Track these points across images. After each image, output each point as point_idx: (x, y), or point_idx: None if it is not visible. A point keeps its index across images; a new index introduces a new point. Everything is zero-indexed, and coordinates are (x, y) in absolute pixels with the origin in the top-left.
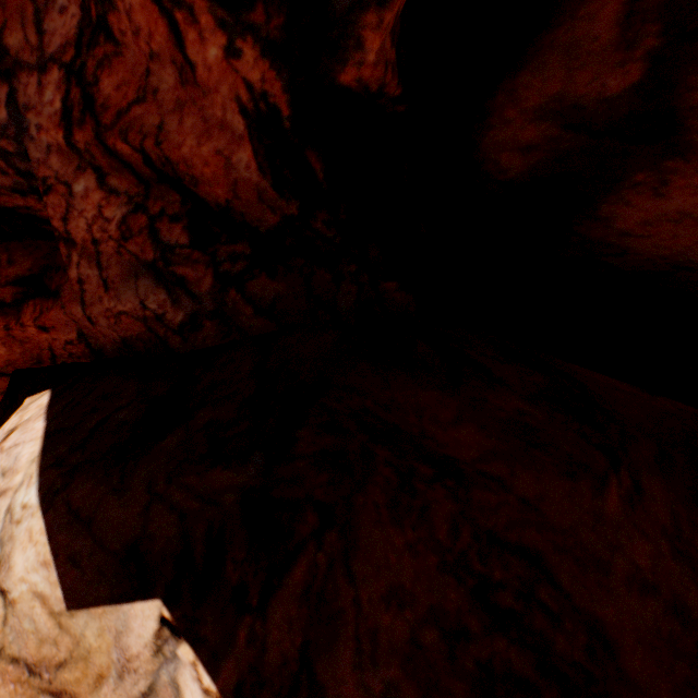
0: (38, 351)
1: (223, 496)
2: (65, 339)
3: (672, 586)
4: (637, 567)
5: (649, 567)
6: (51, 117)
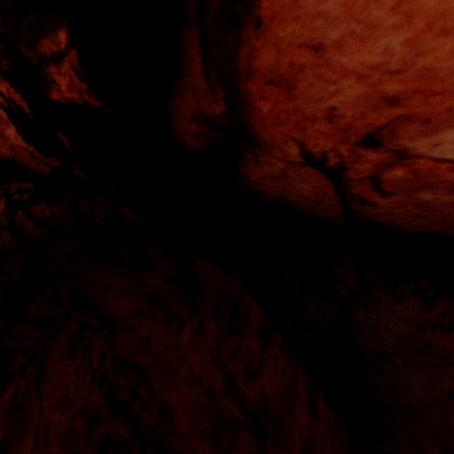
0: None
1: None
2: None
3: (209, 379)
4: (193, 370)
5: (199, 370)
6: None
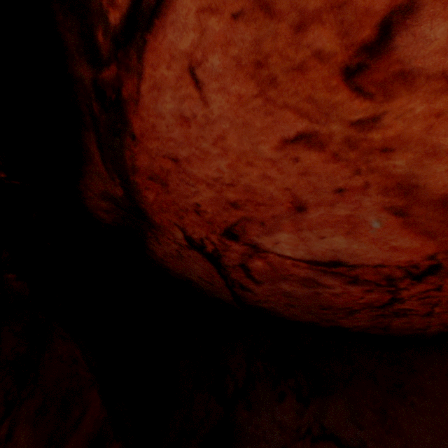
0: None
1: None
2: None
3: None
4: None
5: None
6: None
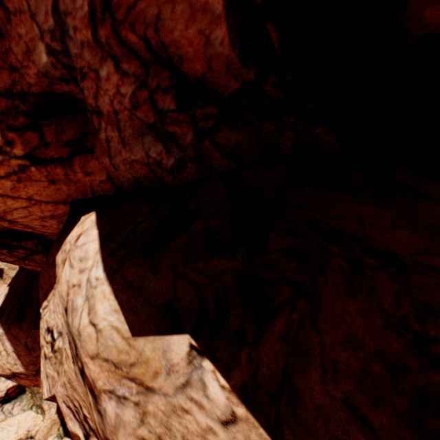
0: (84, 188)
1: (222, 276)
2: (99, 180)
3: None
4: None
5: None
6: (82, 19)
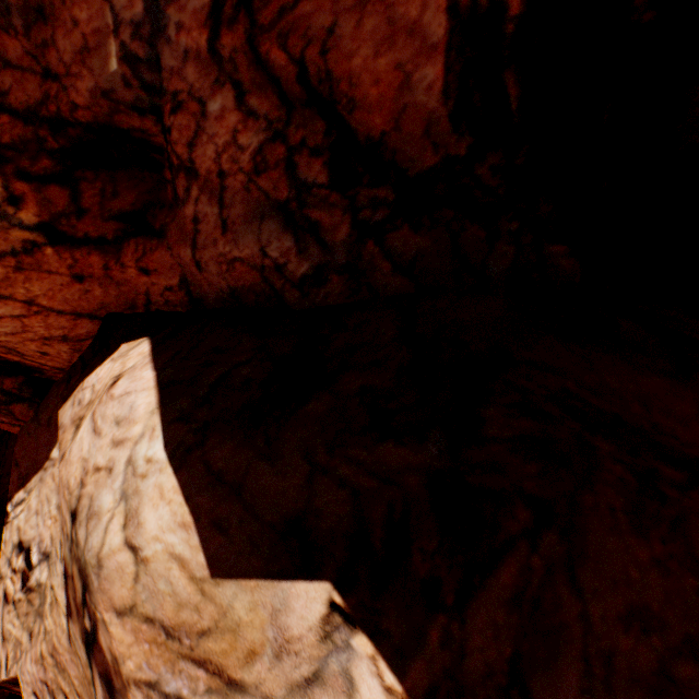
0: (133, 296)
1: (402, 476)
2: (165, 285)
3: None
4: None
5: None
6: (196, 13)
